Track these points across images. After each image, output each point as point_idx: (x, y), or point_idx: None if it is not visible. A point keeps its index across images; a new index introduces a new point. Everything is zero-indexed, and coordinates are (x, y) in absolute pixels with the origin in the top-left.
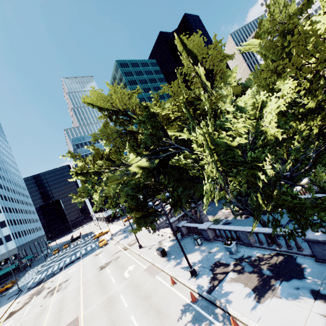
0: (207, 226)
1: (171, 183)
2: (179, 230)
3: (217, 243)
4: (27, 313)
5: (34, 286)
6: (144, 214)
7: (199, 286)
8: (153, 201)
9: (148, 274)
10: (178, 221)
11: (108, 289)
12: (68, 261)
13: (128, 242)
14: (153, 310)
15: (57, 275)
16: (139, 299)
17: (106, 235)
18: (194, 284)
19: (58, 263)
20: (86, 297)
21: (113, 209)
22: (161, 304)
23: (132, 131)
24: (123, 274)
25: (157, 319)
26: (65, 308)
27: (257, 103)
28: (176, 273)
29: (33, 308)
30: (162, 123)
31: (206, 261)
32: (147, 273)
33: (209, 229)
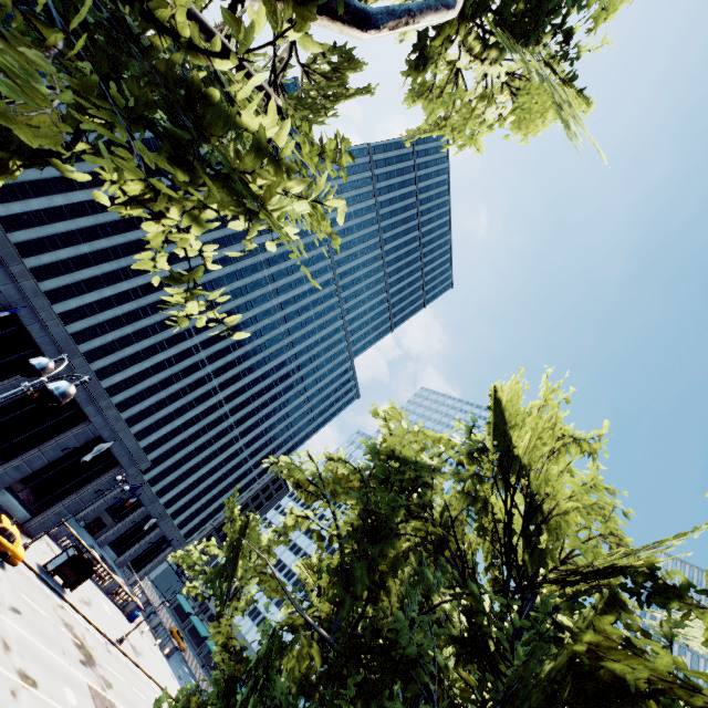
0: None
1: None
2: None
3: None
4: None
5: None
6: None
7: None
8: None
9: None
10: None
11: None
12: None
13: None
14: None
15: None
16: None
17: None
18: None
19: None
20: None
21: None
22: None
23: None
24: None
25: None
26: None
27: None
28: None
29: None
30: None
31: None
32: None
33: None
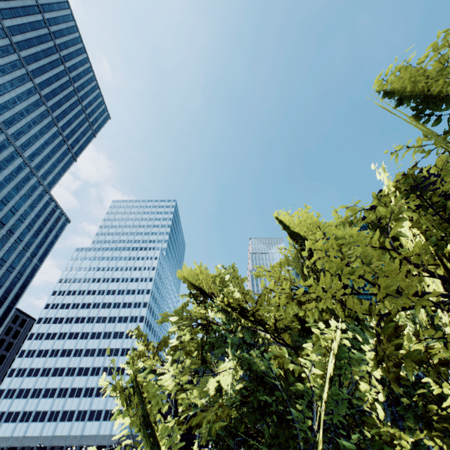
0: None
1: None
2: None
3: None
4: None
5: None
6: None
7: None
8: None
9: None
10: None
11: None
12: None
13: None
14: None
15: None
16: None
17: None
18: None
19: None
20: None
21: None
22: None
23: (214, 323)
24: None
25: None
26: None
27: (325, 342)
28: None
29: None
30: None
31: None
32: None
33: None
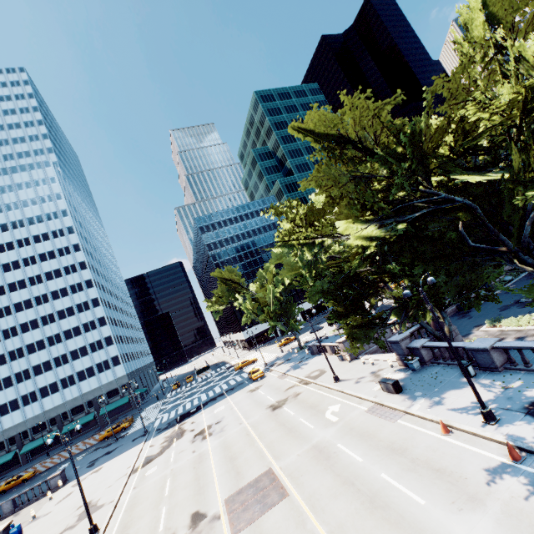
0: (488, 344)
1: (420, 266)
2: (414, 354)
3: (515, 373)
4: (176, 459)
5: (166, 427)
6: (363, 320)
7: (516, 436)
8: (325, 316)
9: (378, 418)
10: (409, 340)
11: (306, 435)
12: (205, 397)
13: (306, 374)
14: (423, 468)
15: (197, 415)
16: (382, 452)
17: (254, 365)
18: (500, 435)
19: (189, 400)
20: (270, 444)
21: (271, 322)
22: (438, 461)
23: (364, 173)
24: (322, 416)
25: (441, 481)
26: (240, 456)
27: None
28: (444, 417)
29: (181, 454)
30: (427, 152)
31: (506, 400)
32: (375, 416)
33: (492, 350)
